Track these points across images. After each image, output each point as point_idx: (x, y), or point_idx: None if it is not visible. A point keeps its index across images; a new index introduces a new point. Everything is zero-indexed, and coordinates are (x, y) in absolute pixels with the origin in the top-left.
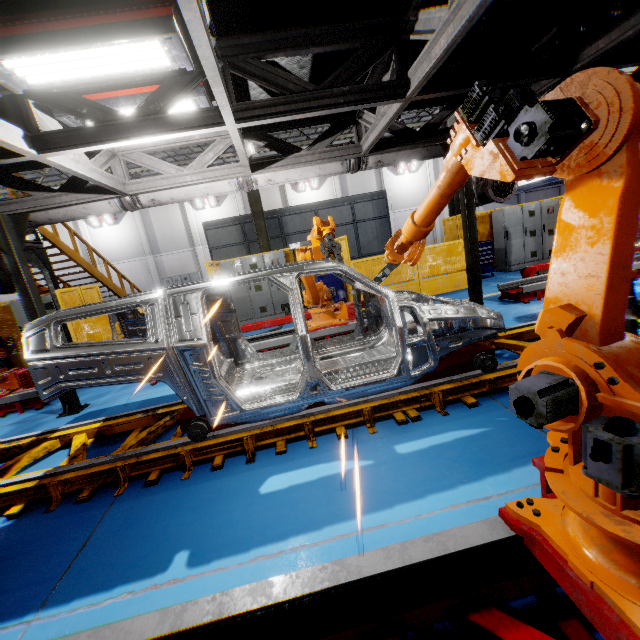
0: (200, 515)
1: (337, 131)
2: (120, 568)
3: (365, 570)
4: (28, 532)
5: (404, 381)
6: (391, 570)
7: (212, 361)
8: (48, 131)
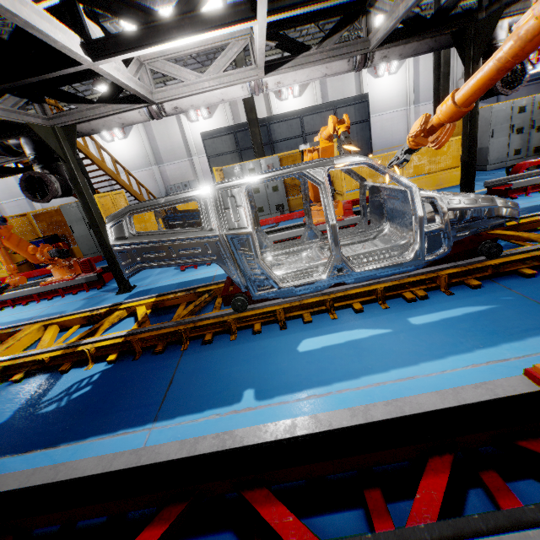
0: (254, 365)
1: (346, 25)
2: (204, 398)
3: (425, 406)
4: (125, 372)
5: (418, 265)
6: (449, 407)
7: (256, 247)
8: (99, 38)
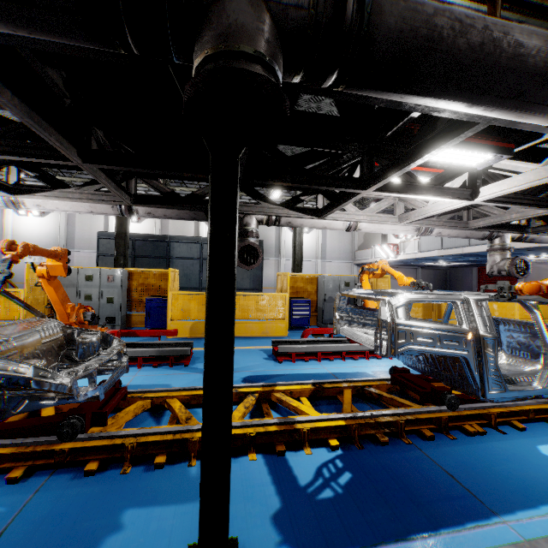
0: None
1: None
2: None
3: None
4: None
5: None
6: None
7: None
8: None
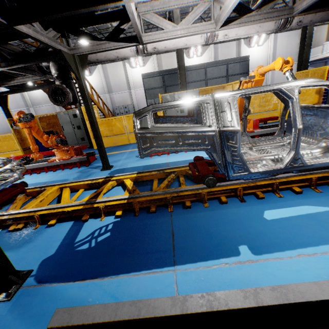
0: (235, 227)
1: None
2: (207, 250)
3: None
4: (132, 225)
5: None
6: None
7: (240, 141)
8: None
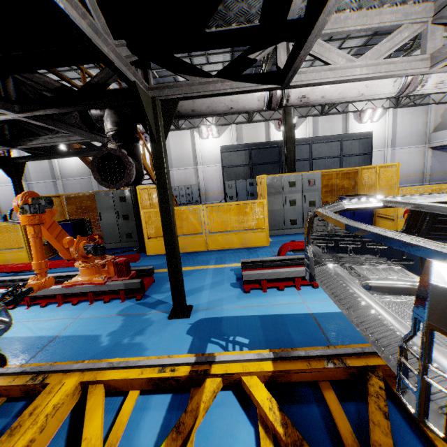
0: None
1: None
2: None
3: None
4: None
5: None
6: None
7: None
8: None
